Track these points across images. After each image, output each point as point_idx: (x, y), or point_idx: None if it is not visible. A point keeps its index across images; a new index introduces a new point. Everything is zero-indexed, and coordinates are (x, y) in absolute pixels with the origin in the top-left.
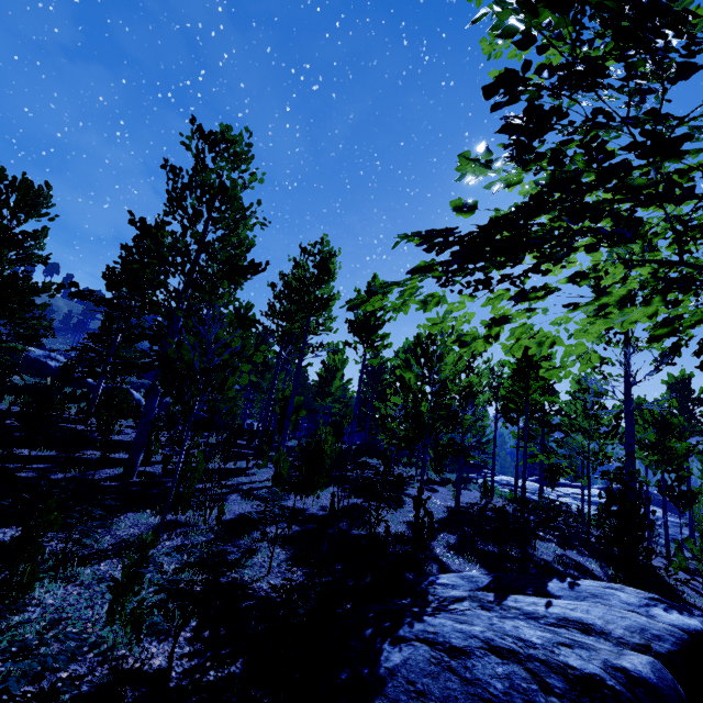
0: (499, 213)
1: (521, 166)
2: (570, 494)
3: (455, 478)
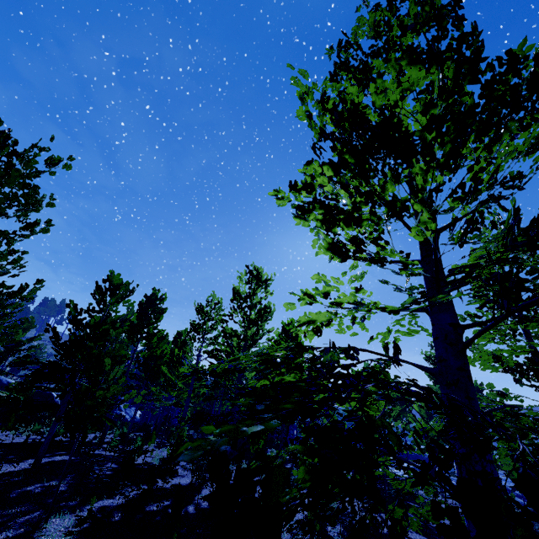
0: None
1: None
2: None
3: None
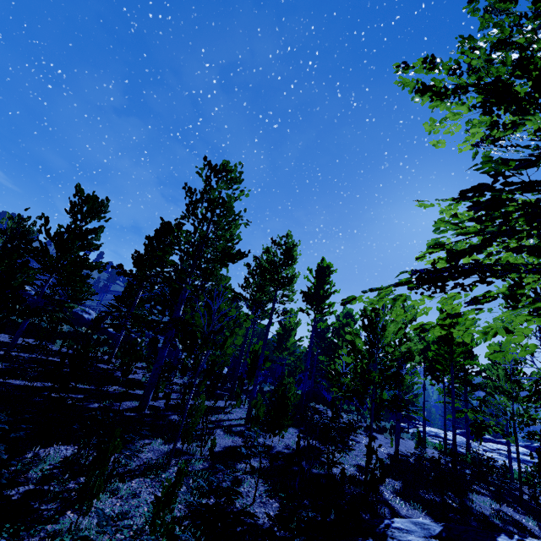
0: (458, 247)
1: (478, 223)
2: (495, 450)
3: (389, 426)
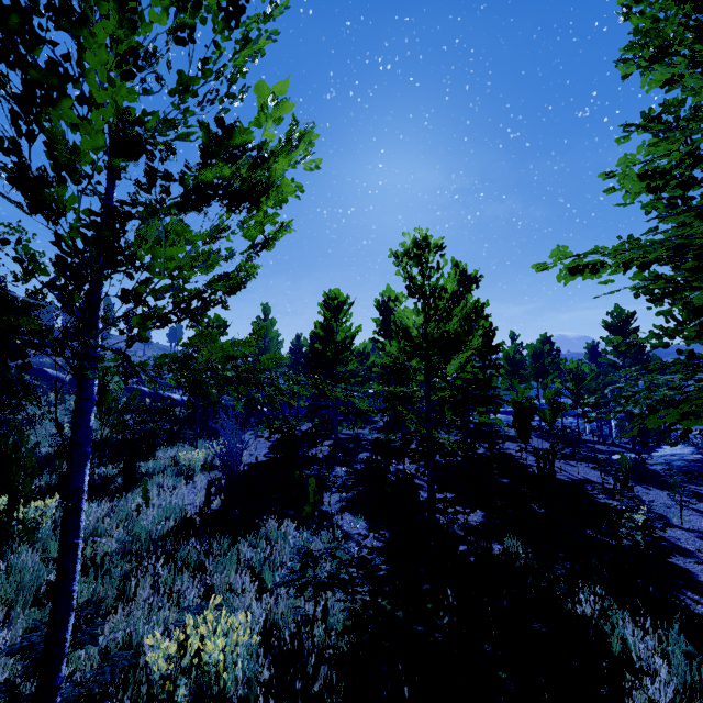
0: None
1: None
2: None
3: None
